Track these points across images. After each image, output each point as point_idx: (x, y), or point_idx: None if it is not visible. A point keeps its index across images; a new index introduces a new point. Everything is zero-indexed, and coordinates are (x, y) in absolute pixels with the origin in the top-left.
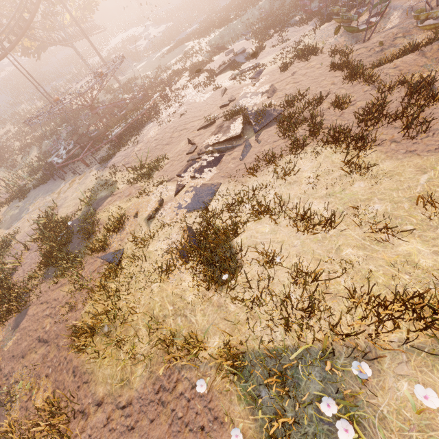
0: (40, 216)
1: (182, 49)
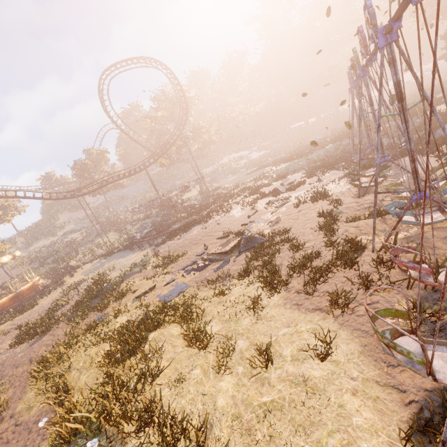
0: (99, 273)
1: (261, 172)
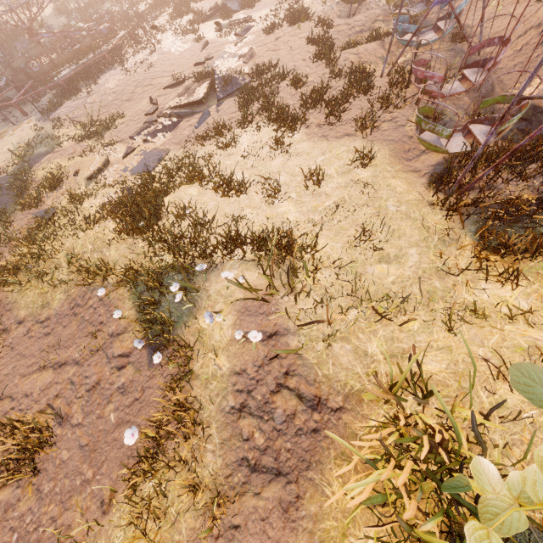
0: None
1: None
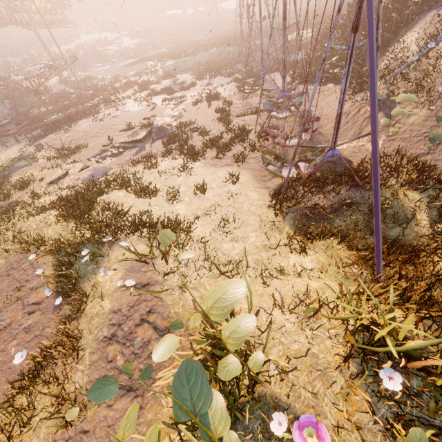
0: None
1: (143, 66)
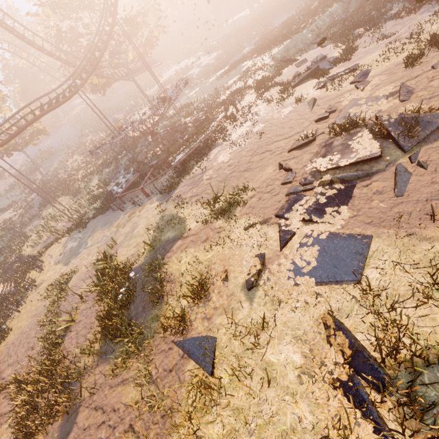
0: (99, 258)
1: (239, 70)
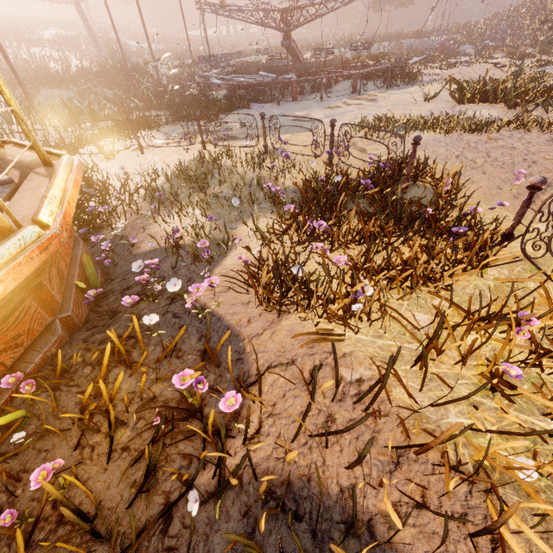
0: (469, 85)
1: (262, 58)
